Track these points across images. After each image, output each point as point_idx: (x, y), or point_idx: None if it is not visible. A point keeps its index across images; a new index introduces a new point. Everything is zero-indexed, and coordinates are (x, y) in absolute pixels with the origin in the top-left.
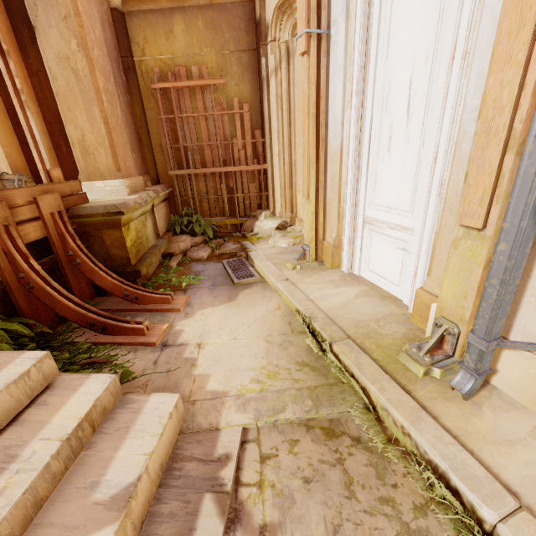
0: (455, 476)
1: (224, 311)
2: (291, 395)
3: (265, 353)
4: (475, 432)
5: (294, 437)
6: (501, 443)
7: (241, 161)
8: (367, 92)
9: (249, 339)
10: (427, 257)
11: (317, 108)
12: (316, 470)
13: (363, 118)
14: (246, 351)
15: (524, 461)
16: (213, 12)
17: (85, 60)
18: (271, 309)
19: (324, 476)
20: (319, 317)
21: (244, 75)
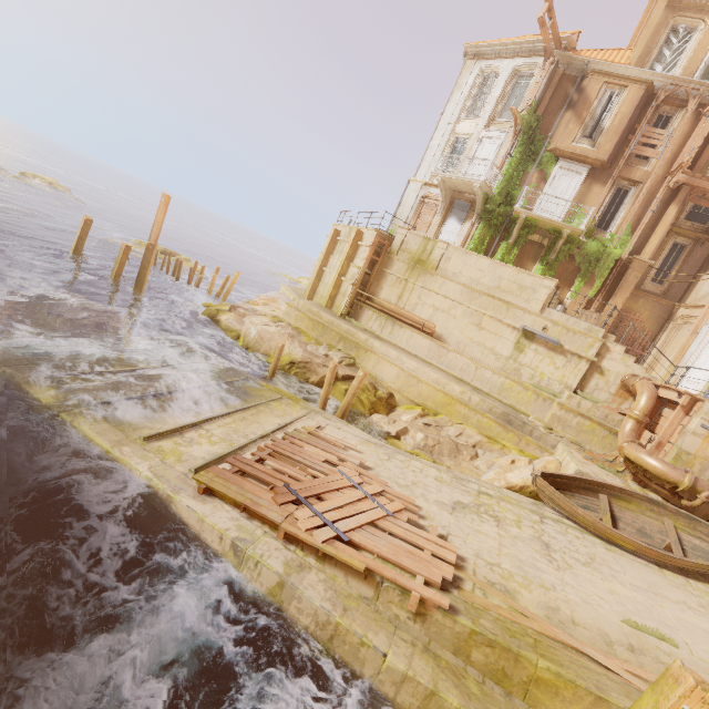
0: None
1: None
2: None
3: None
4: None
5: None
6: None
7: (635, 348)
8: (703, 351)
9: None
10: (702, 388)
11: (686, 348)
12: None
13: (699, 356)
14: None
15: None
16: (656, 303)
17: (621, 306)
18: None
19: None
20: None
21: (655, 324)
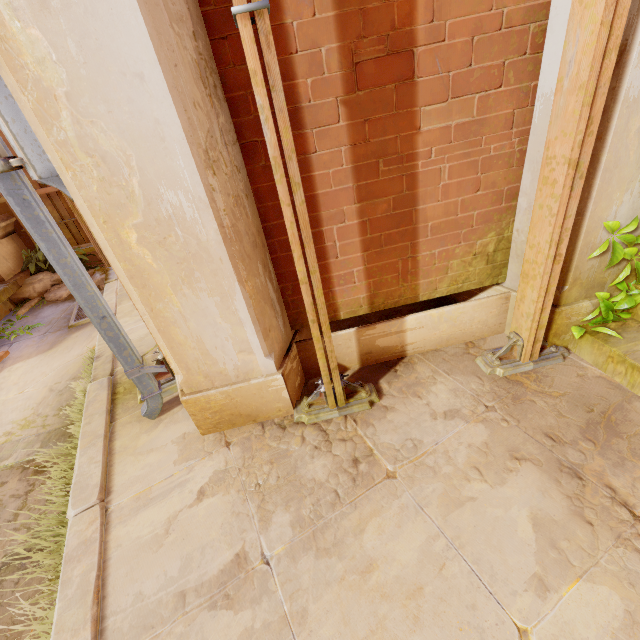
0: (71, 489)
1: (33, 363)
2: (27, 442)
3: (38, 403)
4: (132, 447)
5: (6, 480)
6: (143, 453)
7: None
8: None
9: (34, 391)
10: None
11: None
12: (3, 504)
13: None
14: (22, 404)
15: (145, 464)
16: None
17: None
18: (84, 352)
19: (5, 508)
20: (104, 356)
21: None
